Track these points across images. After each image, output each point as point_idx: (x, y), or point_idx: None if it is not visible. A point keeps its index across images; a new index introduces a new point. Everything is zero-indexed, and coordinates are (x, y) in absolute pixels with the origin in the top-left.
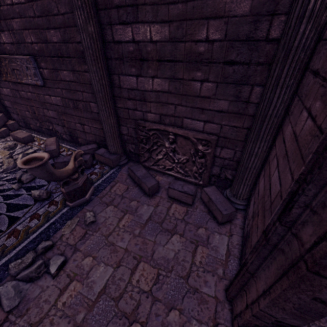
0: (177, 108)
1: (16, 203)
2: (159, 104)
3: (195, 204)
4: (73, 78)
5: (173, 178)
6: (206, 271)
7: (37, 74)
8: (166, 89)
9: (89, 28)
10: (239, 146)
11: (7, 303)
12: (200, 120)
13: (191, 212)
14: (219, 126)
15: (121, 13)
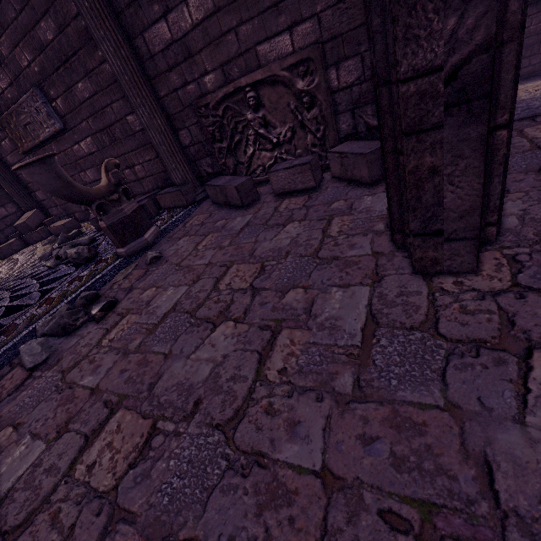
0: (238, 33)
1: (52, 278)
2: (213, 47)
3: (323, 186)
4: (93, 88)
5: None
6: (352, 235)
7: (51, 113)
8: (211, 7)
9: None
10: (364, 41)
11: (31, 359)
12: (281, 31)
13: (317, 196)
14: (315, 20)
15: None
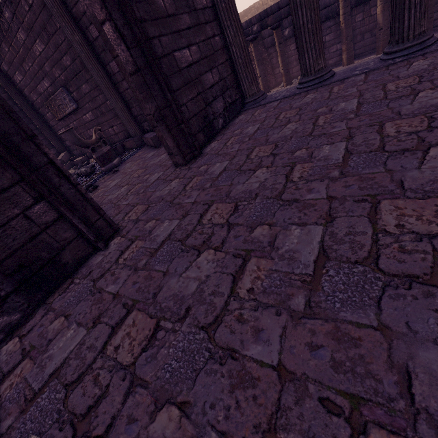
0: None
1: None
2: None
3: None
4: (90, 88)
5: None
6: None
7: (71, 100)
8: None
9: (76, 38)
10: None
11: None
12: None
13: None
14: None
15: (88, 16)
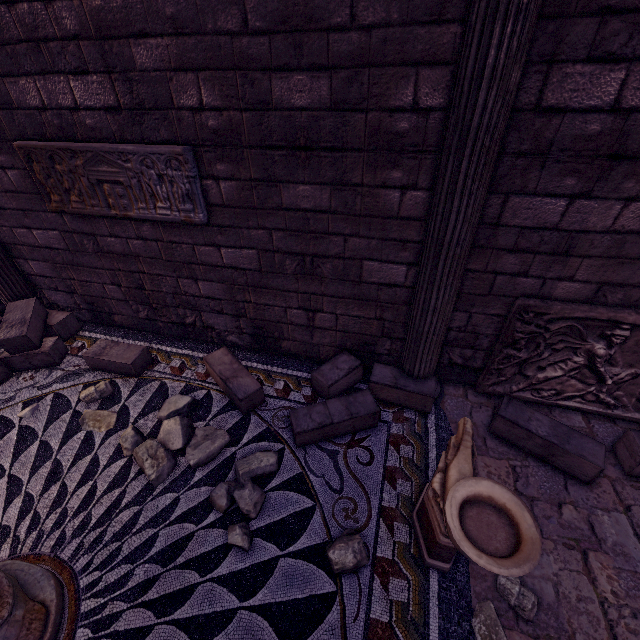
0: None
1: (284, 601)
2: (612, 262)
3: None
4: (329, 204)
5: (579, 414)
6: None
7: (196, 195)
8: None
9: (513, 76)
10: None
11: None
12: None
13: None
14: None
15: (611, 28)
